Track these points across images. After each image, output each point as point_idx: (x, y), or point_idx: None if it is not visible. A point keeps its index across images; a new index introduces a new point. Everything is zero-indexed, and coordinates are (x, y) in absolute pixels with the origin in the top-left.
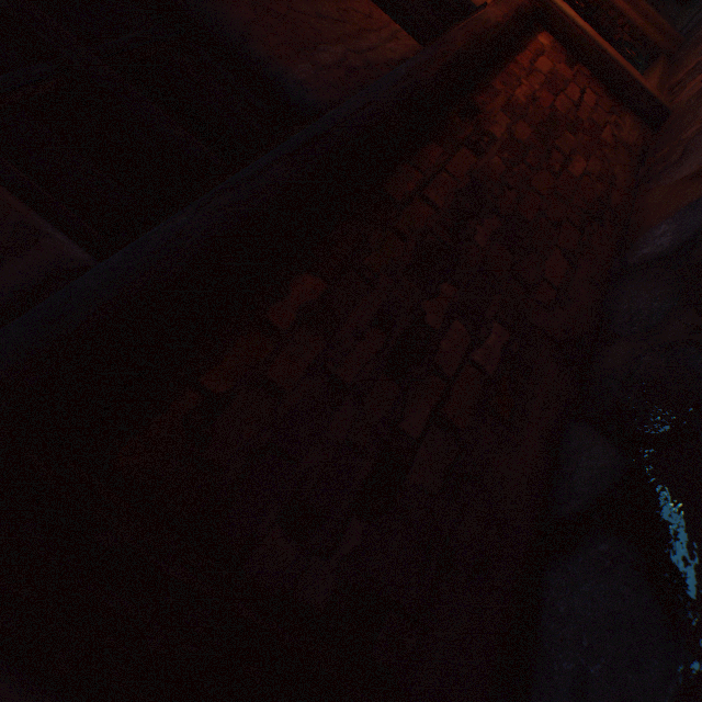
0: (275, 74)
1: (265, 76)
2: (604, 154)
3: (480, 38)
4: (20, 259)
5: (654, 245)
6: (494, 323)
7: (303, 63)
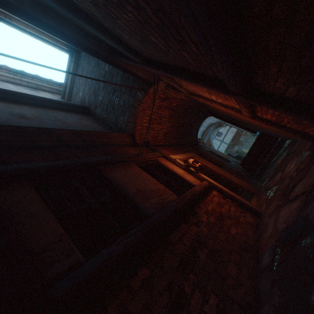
0: (140, 205)
1: (137, 205)
2: (242, 225)
3: (195, 194)
4: (68, 258)
5: (265, 261)
6: (211, 292)
7: (147, 202)
